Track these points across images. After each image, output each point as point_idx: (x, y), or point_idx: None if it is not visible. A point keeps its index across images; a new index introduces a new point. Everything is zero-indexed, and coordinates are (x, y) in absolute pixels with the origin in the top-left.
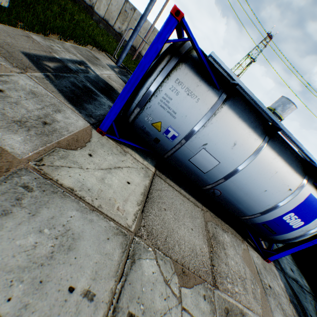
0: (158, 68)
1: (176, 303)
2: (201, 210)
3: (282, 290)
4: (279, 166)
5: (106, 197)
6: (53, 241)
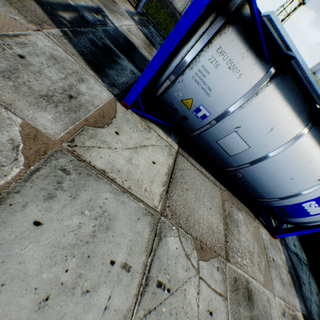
0: (198, 32)
1: (194, 273)
2: (219, 189)
3: (283, 262)
4: (314, 156)
5: (134, 179)
6: (93, 222)
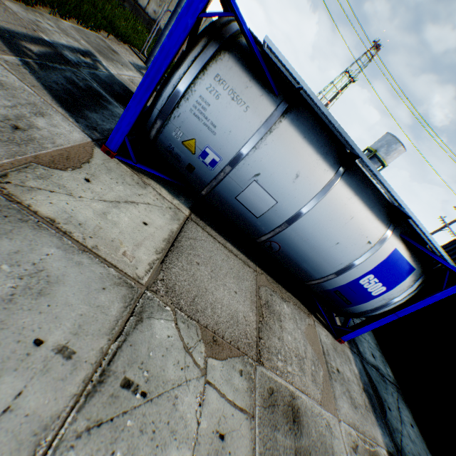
0: (189, 57)
1: (197, 375)
2: (253, 271)
3: (354, 376)
4: (356, 210)
5: (107, 237)
6: (16, 281)
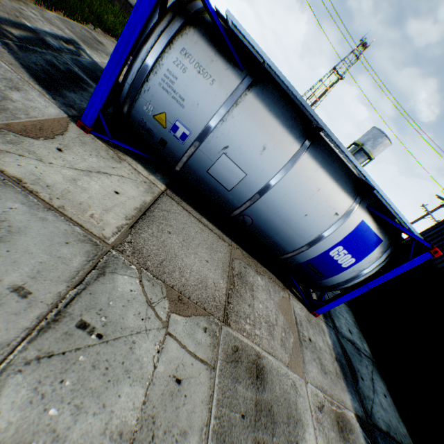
0: (155, 31)
1: (158, 326)
2: (228, 245)
3: (328, 347)
4: (322, 182)
5: (75, 200)
6: None
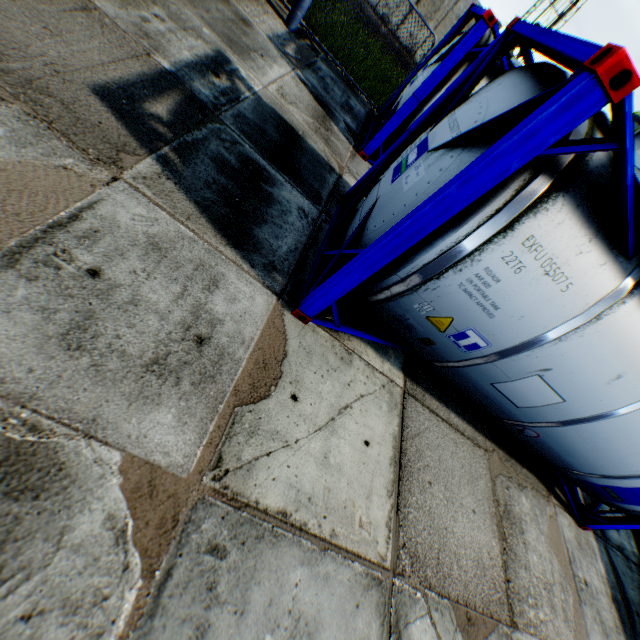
0: (486, 208)
1: None
2: (484, 452)
3: (601, 580)
4: None
5: (338, 504)
6: None
